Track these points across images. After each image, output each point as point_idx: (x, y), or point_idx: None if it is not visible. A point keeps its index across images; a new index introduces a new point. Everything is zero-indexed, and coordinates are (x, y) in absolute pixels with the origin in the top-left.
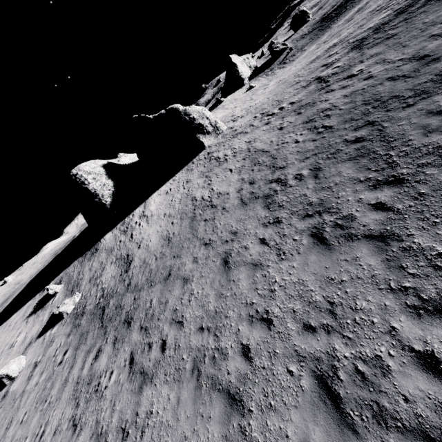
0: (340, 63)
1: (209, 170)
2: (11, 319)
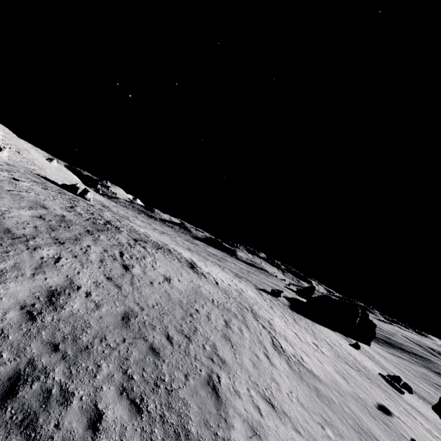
0: (436, 385)
1: (398, 368)
2: (327, 329)
